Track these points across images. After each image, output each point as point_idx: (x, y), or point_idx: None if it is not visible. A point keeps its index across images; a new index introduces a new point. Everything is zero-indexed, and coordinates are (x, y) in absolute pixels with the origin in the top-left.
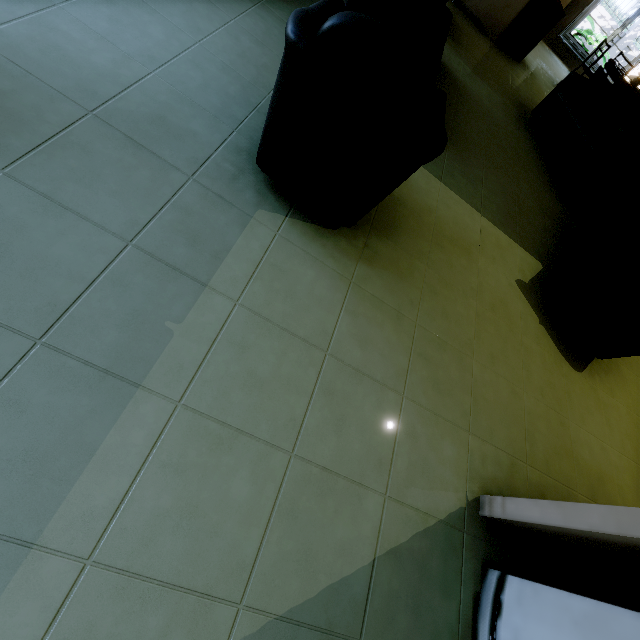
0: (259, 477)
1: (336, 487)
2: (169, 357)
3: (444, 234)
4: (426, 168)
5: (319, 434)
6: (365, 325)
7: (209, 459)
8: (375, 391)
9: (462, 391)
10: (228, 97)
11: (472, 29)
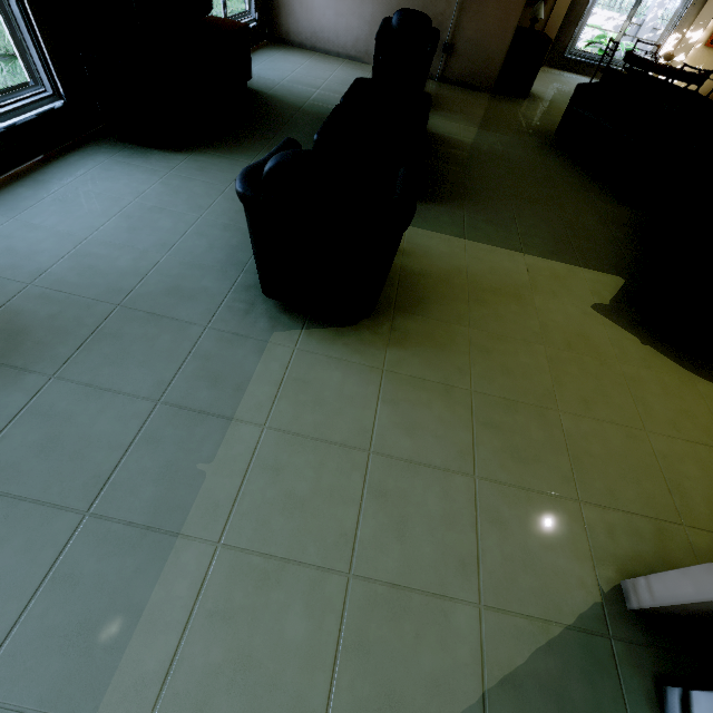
0: (315, 609)
1: (411, 605)
2: (204, 498)
3: (482, 288)
4: (444, 233)
5: (378, 545)
6: (409, 410)
7: (257, 598)
8: (437, 480)
9: (554, 452)
10: (232, 248)
11: (463, 93)
